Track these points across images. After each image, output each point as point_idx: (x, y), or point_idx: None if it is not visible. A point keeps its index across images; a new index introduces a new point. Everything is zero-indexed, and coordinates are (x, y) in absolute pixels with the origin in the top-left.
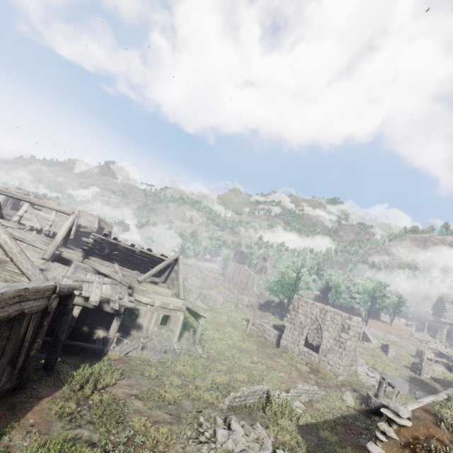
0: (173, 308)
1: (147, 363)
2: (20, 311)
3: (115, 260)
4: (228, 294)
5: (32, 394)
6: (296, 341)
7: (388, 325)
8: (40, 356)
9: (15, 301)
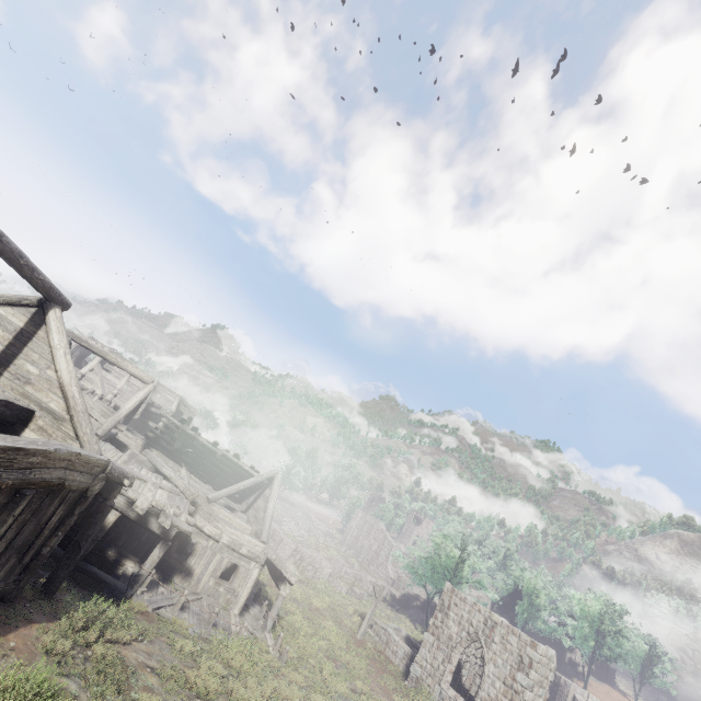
0: (246, 553)
1: (183, 632)
2: (61, 481)
3: (184, 462)
4: (343, 564)
5: (22, 613)
6: (438, 673)
7: (631, 700)
8: (41, 573)
9: (62, 465)
